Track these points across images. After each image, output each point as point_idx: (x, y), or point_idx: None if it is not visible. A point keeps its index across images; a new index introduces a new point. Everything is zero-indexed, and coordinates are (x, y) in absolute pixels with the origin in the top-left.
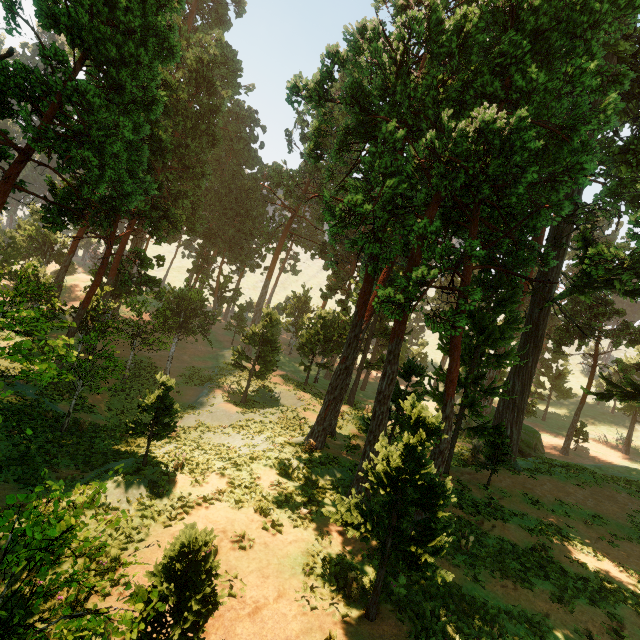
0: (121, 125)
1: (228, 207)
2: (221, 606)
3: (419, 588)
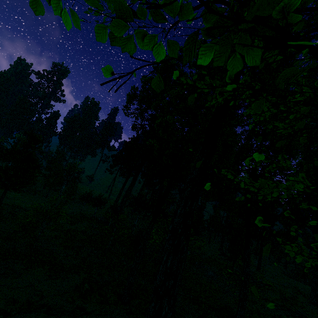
0: None
1: None
2: None
3: None
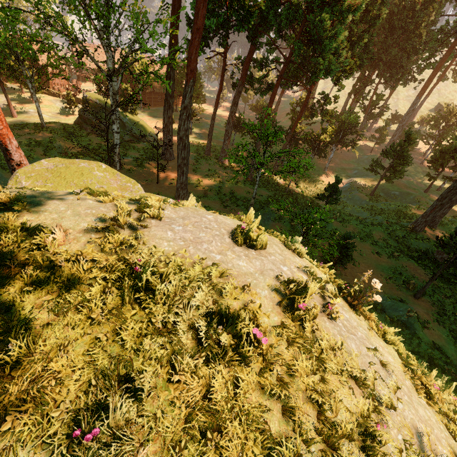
0: (338, 33)
1: (396, 26)
2: (349, 266)
3: (453, 304)
